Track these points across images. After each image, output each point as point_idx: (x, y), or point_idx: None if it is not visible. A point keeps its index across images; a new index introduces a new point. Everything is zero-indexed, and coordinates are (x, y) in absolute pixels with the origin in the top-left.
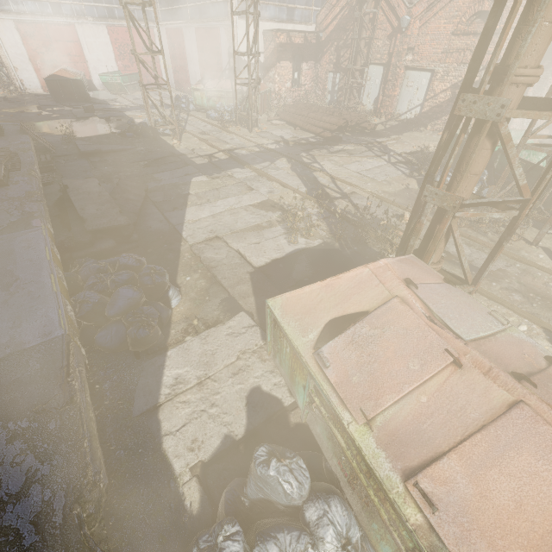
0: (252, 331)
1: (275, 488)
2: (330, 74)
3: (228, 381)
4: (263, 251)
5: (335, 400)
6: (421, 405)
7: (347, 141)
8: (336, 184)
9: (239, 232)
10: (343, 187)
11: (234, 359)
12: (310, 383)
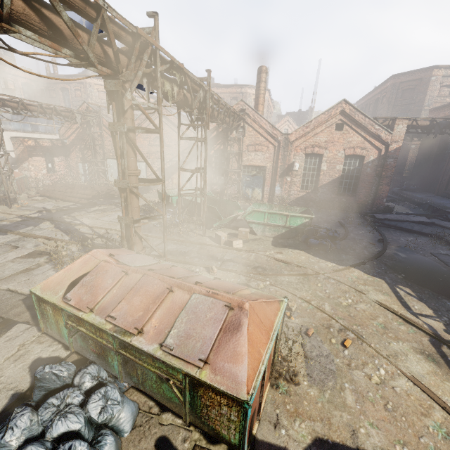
0: (29, 331)
1: (51, 378)
2: (80, 164)
3: (11, 366)
4: (34, 283)
5: (75, 311)
6: (114, 294)
7: (101, 204)
8: (94, 230)
9: (8, 278)
10: (99, 231)
11: (14, 351)
12: (64, 315)
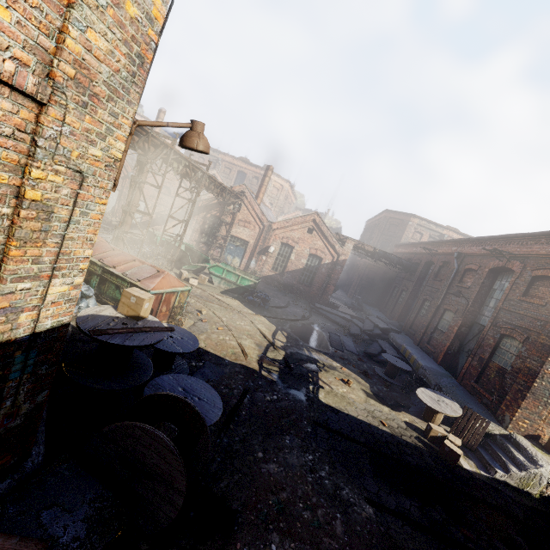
0: None
1: None
2: None
3: None
4: None
5: None
6: (104, 255)
7: None
8: None
9: None
10: None
11: None
12: None
